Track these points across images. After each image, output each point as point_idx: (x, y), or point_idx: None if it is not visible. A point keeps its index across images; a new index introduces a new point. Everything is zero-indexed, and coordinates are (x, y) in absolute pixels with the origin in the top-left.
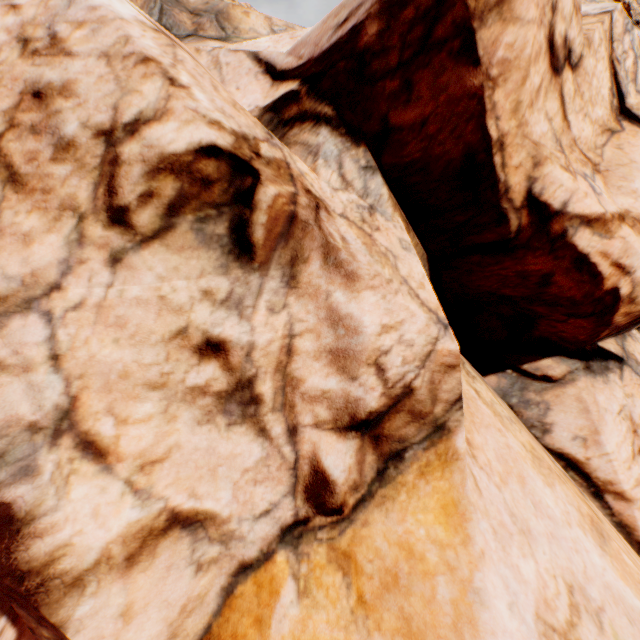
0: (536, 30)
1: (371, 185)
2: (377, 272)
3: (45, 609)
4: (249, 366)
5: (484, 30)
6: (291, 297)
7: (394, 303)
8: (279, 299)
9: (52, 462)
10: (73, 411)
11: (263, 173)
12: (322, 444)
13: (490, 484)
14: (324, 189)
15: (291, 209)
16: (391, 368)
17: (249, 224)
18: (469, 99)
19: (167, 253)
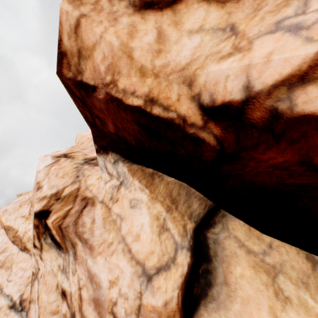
0: (114, 28)
1: (119, 169)
2: (104, 239)
3: None
4: (72, 305)
5: (85, 73)
6: (77, 264)
7: (111, 262)
8: (74, 266)
9: None
10: None
11: (54, 210)
12: None
13: None
14: (101, 186)
15: (59, 223)
16: (120, 317)
17: (53, 235)
18: (108, 104)
19: (47, 252)
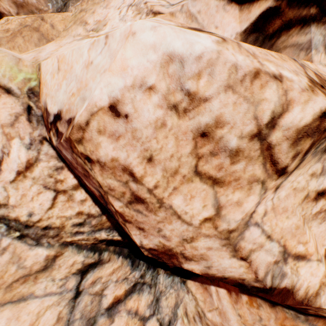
0: None
1: None
2: None
3: (312, 305)
4: None
5: None
6: None
7: None
8: None
9: (288, 268)
10: (285, 250)
11: None
12: None
13: None
14: (323, 70)
15: None
16: None
17: None
18: None
19: (297, 171)
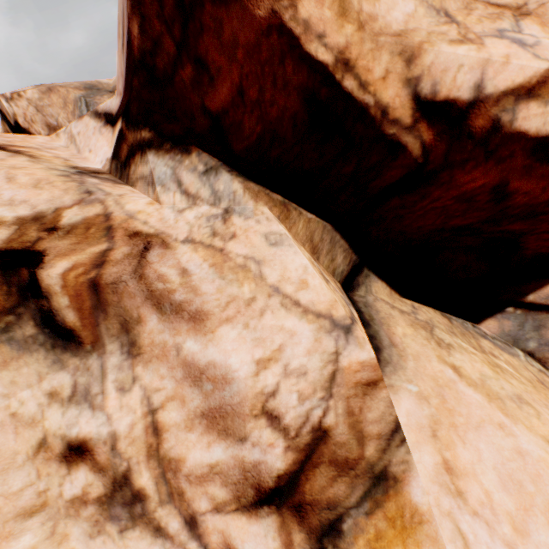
0: None
1: (219, 187)
2: (231, 296)
3: None
4: (119, 460)
5: None
6: (138, 367)
7: (262, 328)
8: (126, 374)
9: None
10: None
11: (53, 250)
12: (232, 530)
13: (495, 544)
14: (167, 217)
15: (90, 277)
16: (287, 411)
17: (54, 312)
18: (267, 36)
19: None
